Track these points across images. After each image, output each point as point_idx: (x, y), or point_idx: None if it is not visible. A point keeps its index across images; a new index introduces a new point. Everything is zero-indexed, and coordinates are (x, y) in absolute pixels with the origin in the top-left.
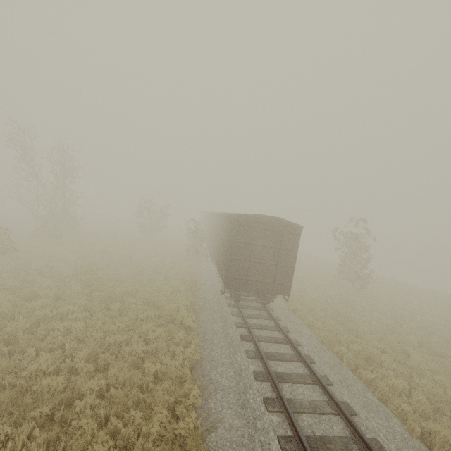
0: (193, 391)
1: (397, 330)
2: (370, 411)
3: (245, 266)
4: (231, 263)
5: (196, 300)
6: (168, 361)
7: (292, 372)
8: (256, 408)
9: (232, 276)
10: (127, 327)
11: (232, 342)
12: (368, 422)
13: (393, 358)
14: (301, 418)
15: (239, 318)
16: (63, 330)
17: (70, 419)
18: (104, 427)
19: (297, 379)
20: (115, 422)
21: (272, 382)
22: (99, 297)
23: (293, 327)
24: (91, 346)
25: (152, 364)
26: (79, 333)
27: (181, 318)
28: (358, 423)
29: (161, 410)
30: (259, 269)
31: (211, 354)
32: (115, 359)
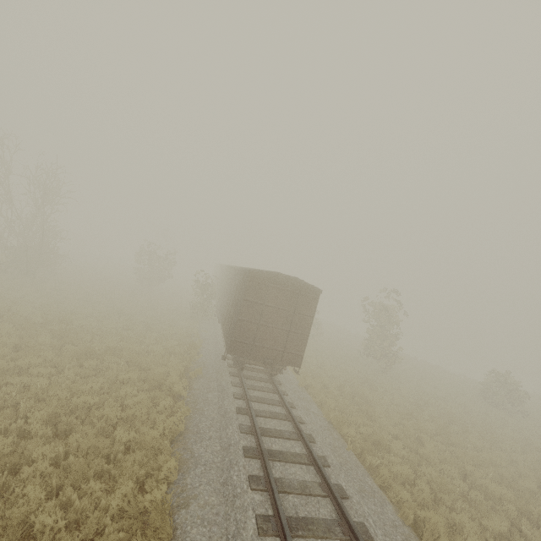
0: (168, 463)
1: (416, 416)
2: (365, 496)
3: (253, 329)
4: (237, 324)
5: (193, 365)
6: (146, 431)
7: (287, 451)
8: (239, 485)
9: (237, 339)
10: (102, 389)
11: (226, 414)
12: (360, 506)
13: (405, 445)
14: (287, 499)
15: (239, 389)
16: (20, 387)
17: (12, 488)
18: (55, 499)
19: (292, 458)
20: (69, 493)
21: (262, 459)
22: (71, 351)
23: (300, 404)
24: (52, 406)
25: (125, 432)
26: (39, 391)
27: (170, 383)
28: (348, 506)
29: (126, 482)
30: (269, 334)
31: (199, 425)
32: (81, 425)
